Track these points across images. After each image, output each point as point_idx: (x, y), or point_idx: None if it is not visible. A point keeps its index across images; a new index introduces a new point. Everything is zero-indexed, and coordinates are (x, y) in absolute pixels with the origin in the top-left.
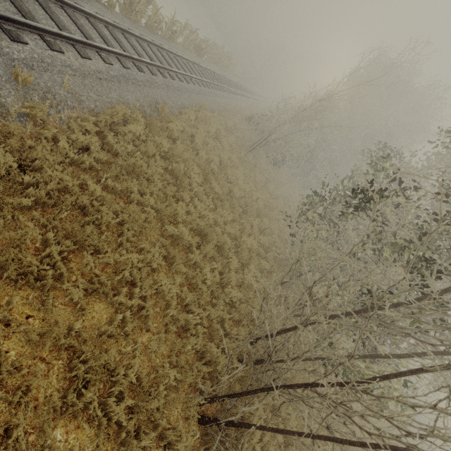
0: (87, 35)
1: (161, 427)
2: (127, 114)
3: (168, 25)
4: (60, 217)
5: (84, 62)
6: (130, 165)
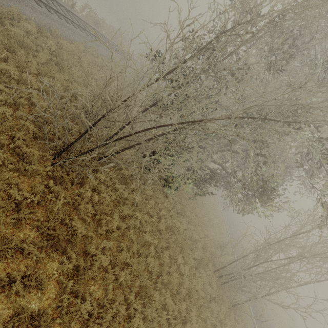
0: None
1: (18, 144)
2: (23, 18)
3: None
4: None
5: None
6: (21, 41)
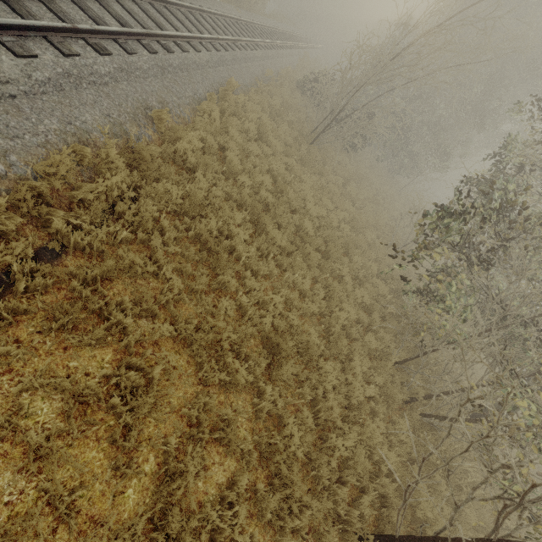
0: None
1: None
2: (87, 156)
3: None
4: None
5: None
6: (111, 270)
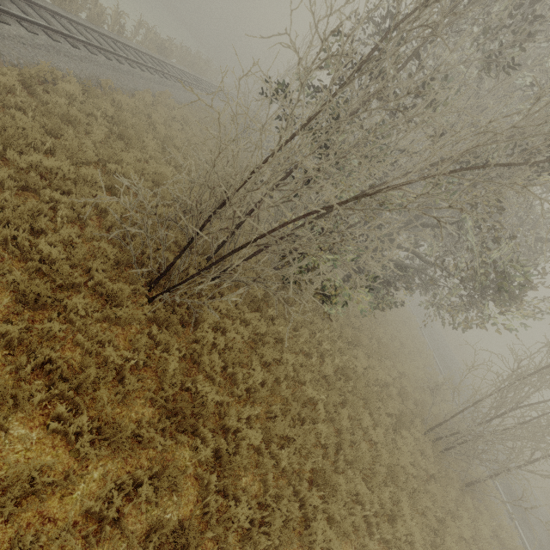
0: (4, 7)
1: (98, 279)
2: (59, 77)
3: (114, 18)
4: None
5: (2, 26)
6: (64, 115)
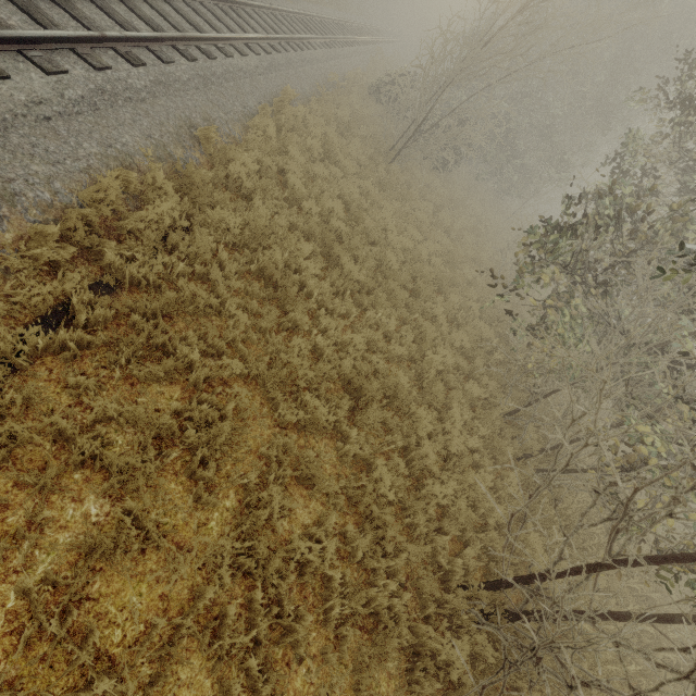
0: None
1: None
2: (133, 182)
3: None
4: (40, 517)
5: None
6: (171, 304)
